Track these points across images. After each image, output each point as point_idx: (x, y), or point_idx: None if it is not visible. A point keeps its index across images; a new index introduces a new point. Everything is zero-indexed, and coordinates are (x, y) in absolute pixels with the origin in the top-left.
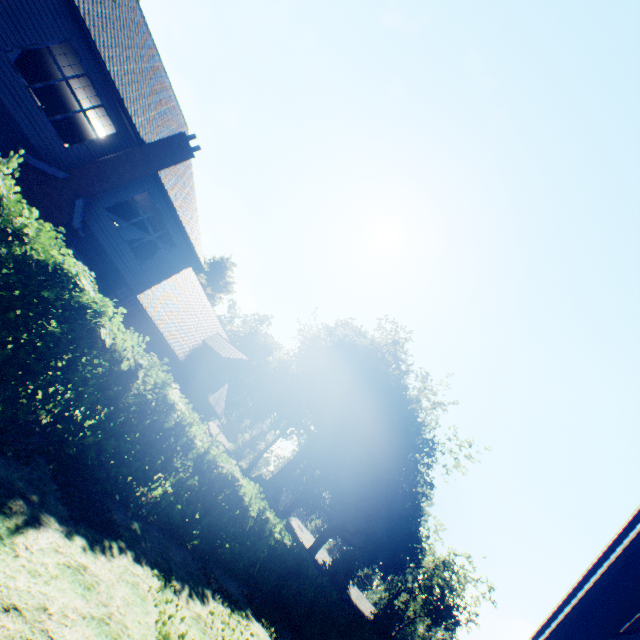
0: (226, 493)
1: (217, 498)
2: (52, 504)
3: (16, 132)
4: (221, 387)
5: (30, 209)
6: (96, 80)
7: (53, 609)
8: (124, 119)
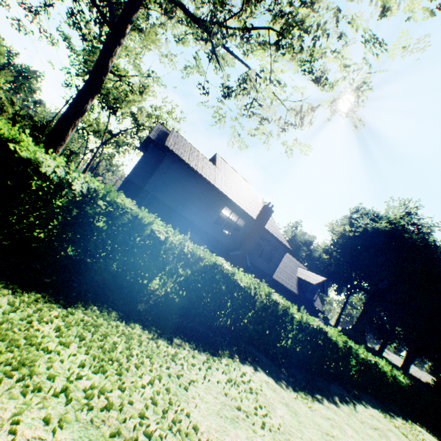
0: (374, 369)
1: (371, 371)
2: (347, 394)
3: (222, 245)
4: (317, 297)
5: (309, 317)
6: (235, 210)
7: (380, 428)
8: (246, 216)
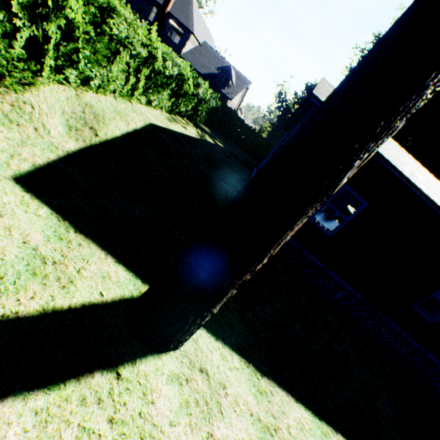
0: None
1: None
2: None
3: None
4: (227, 86)
5: None
6: (150, 1)
7: None
8: (158, 5)
